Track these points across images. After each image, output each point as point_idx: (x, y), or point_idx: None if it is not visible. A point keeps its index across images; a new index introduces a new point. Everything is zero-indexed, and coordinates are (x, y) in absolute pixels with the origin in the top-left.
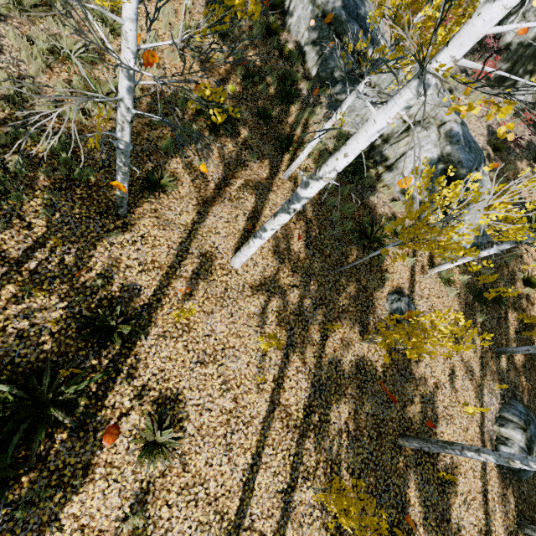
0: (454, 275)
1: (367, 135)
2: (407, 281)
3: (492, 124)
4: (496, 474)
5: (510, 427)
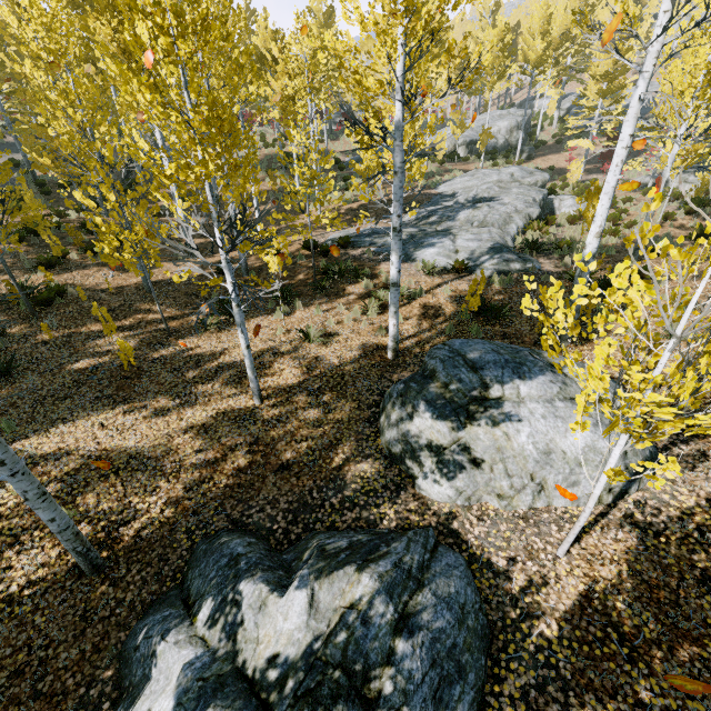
0: None
1: None
2: None
3: None
4: None
5: None
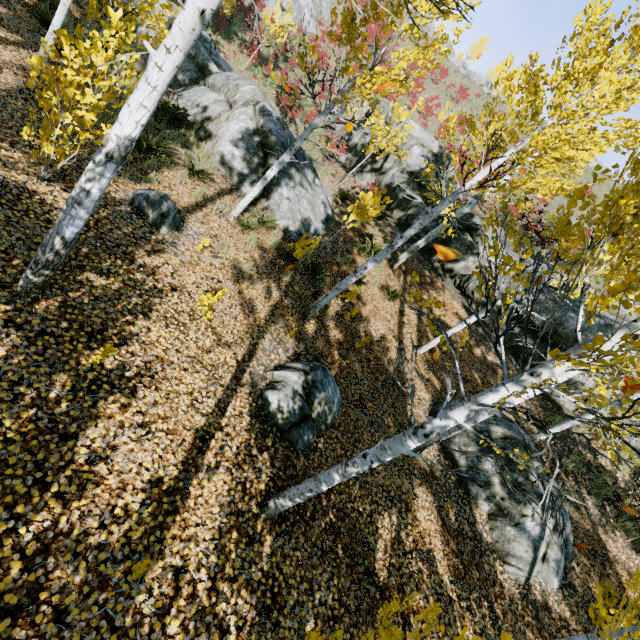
0: (265, 238)
1: None
2: (186, 203)
3: (344, 189)
4: (246, 424)
5: (288, 370)
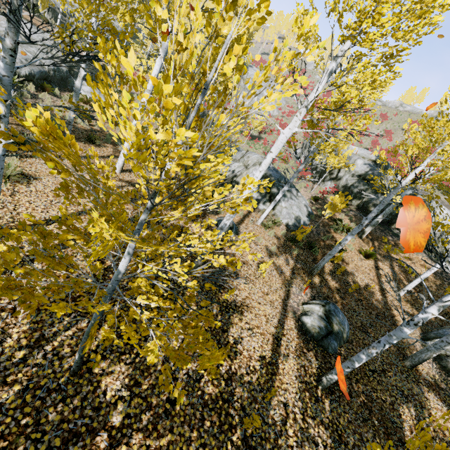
0: (277, 231)
1: (155, 67)
2: (237, 220)
3: (314, 194)
4: (296, 334)
5: (311, 304)
